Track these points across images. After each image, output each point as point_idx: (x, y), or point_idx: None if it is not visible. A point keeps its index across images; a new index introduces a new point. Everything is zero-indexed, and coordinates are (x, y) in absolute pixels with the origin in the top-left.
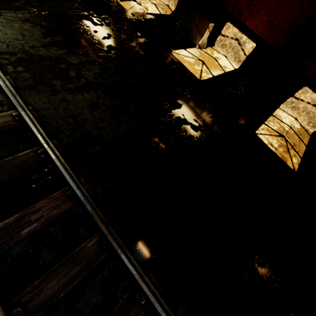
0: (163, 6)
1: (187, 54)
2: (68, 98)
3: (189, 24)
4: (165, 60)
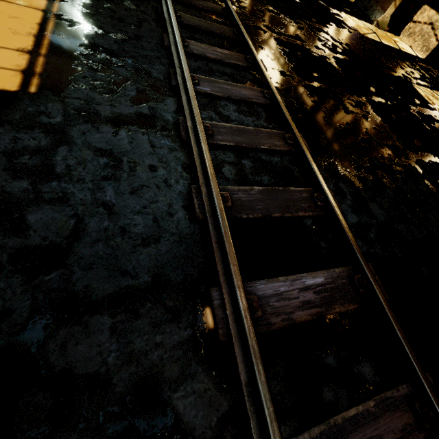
0: None
1: (358, 21)
2: None
3: (374, 4)
4: (330, 11)
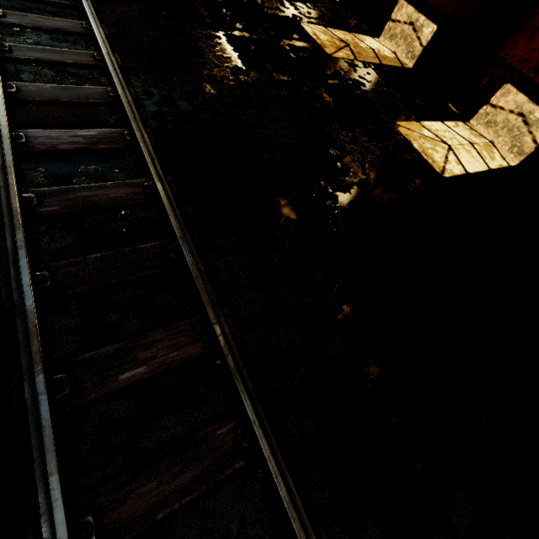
0: None
1: None
2: None
3: None
4: None
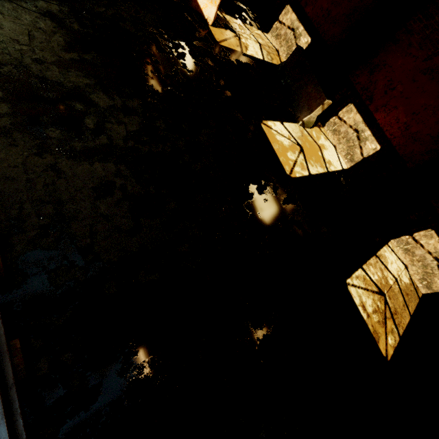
0: (271, 50)
1: (283, 130)
2: (63, 165)
3: (298, 89)
4: (248, 134)
